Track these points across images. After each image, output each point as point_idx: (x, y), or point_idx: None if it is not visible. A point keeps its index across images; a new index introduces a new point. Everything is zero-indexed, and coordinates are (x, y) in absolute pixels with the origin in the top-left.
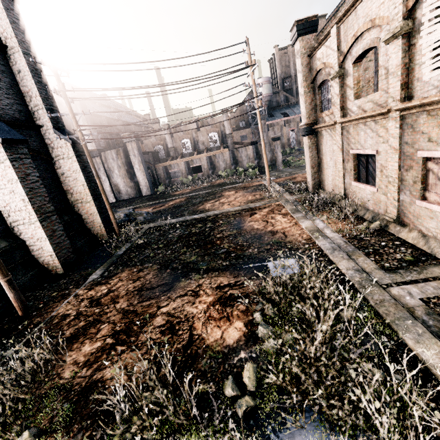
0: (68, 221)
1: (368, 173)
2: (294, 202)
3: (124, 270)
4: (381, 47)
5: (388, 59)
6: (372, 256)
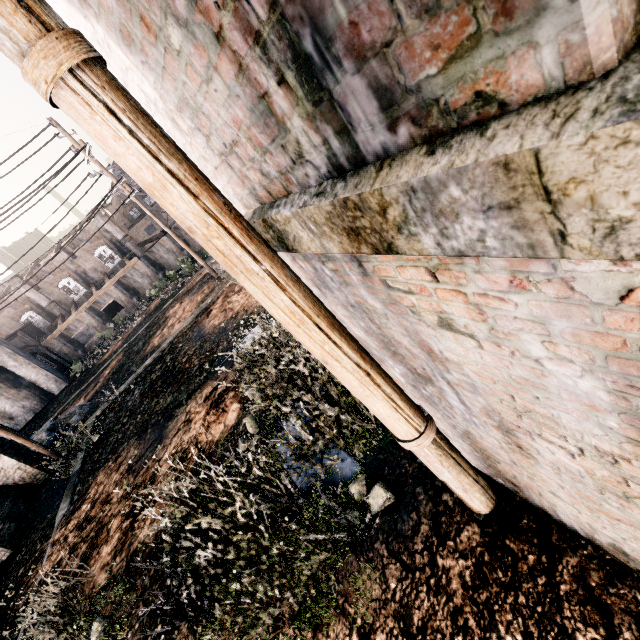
0: None
1: None
2: None
3: (97, 475)
4: None
5: None
6: None
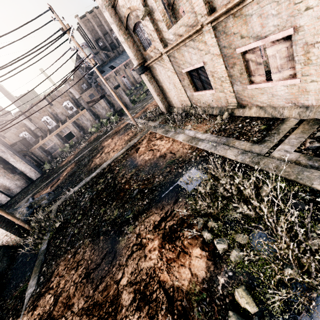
0: None
1: (202, 82)
2: (160, 126)
3: (59, 263)
4: None
5: None
6: (241, 137)
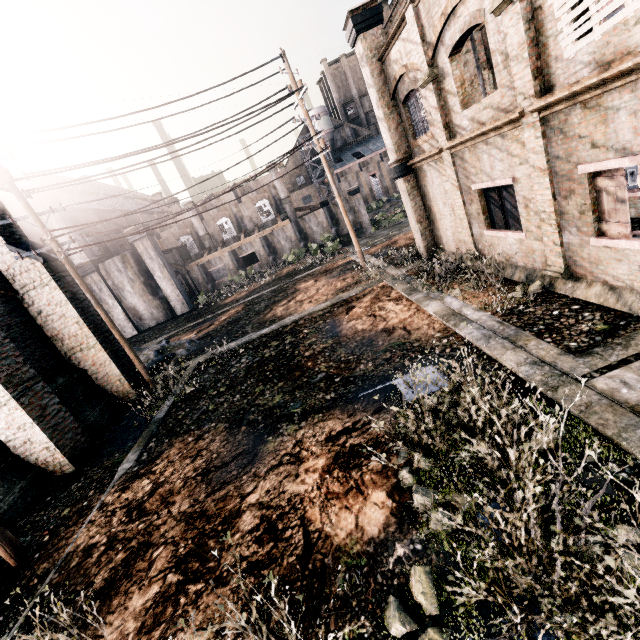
0: (65, 384)
1: (505, 214)
2: (405, 278)
3: (173, 443)
4: (489, 23)
5: (502, 38)
6: (547, 335)
